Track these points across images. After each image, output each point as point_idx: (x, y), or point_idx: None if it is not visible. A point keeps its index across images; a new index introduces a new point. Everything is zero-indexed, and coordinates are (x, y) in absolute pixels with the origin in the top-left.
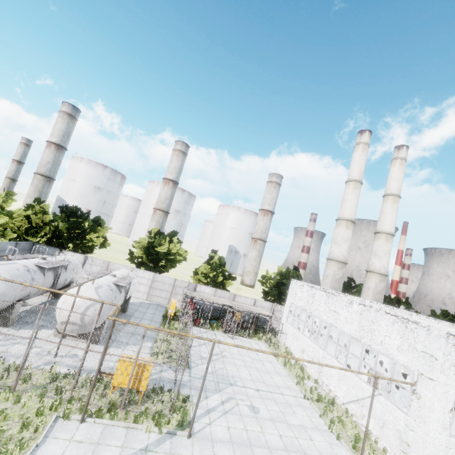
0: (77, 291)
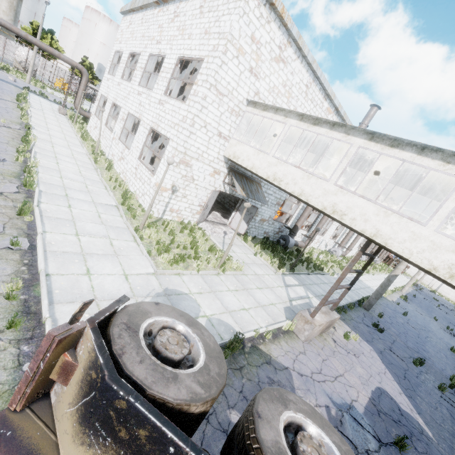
0: (29, 49)
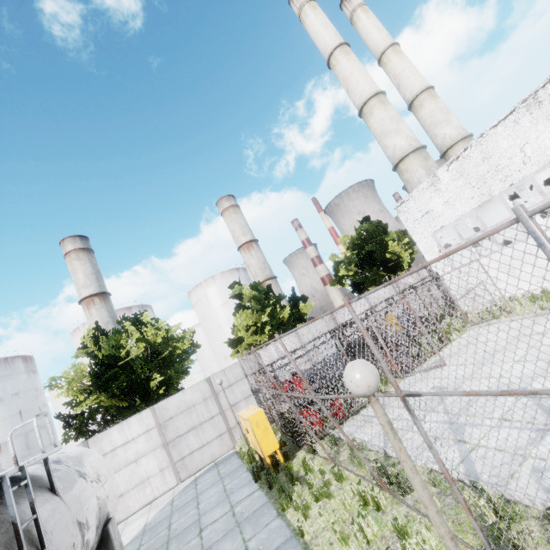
0: None
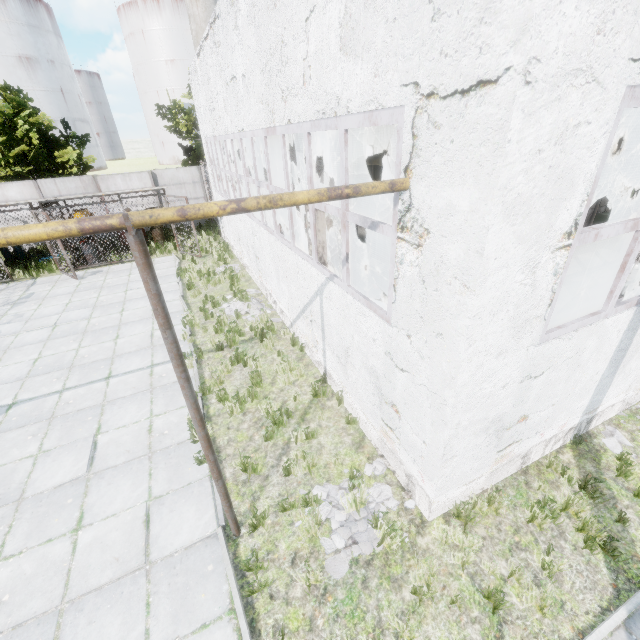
0: None
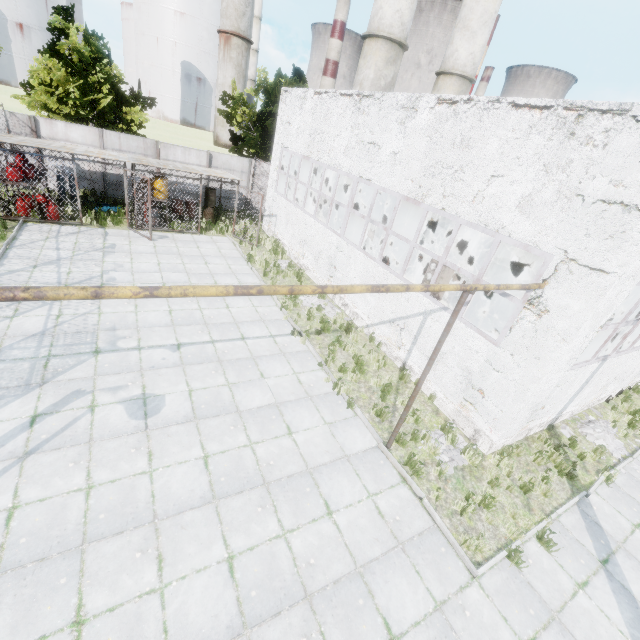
0: None
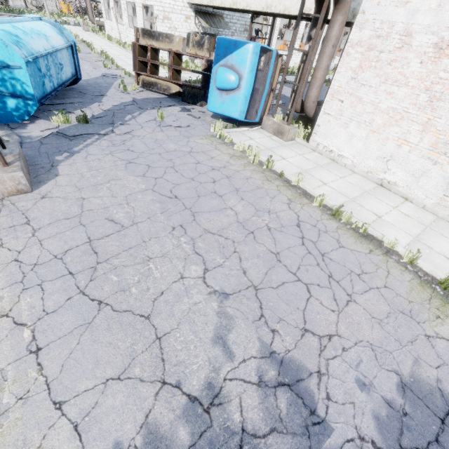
0: None
